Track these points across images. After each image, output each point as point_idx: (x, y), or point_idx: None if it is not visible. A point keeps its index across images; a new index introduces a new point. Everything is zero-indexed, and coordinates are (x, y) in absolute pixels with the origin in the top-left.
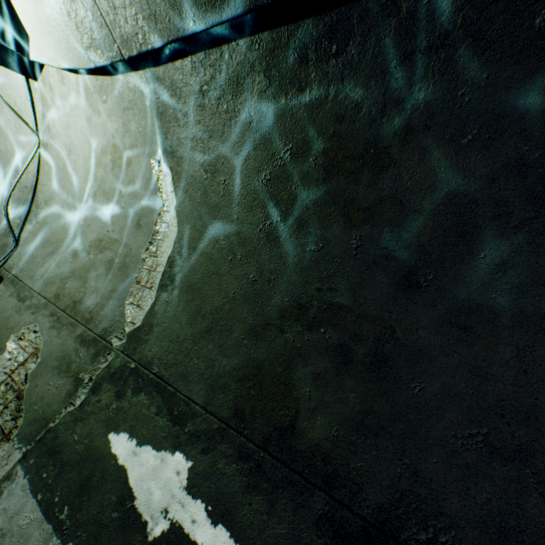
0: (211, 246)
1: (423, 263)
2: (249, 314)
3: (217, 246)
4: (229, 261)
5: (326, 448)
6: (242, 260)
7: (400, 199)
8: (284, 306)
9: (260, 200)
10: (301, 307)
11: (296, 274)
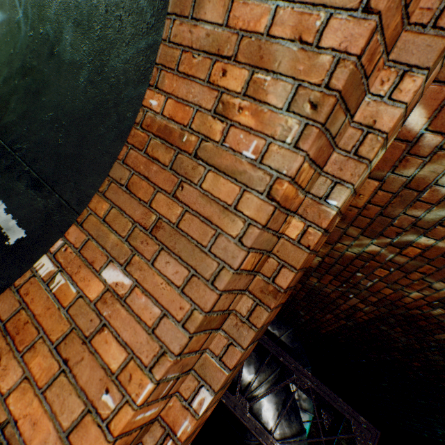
0: (0, 33)
1: (56, 43)
2: (7, 72)
3: (3, 33)
4: (6, 43)
5: (8, 125)
6: (10, 42)
7: (51, 6)
8: (19, 68)
9: (15, 2)
10: (23, 68)
11: (25, 50)
